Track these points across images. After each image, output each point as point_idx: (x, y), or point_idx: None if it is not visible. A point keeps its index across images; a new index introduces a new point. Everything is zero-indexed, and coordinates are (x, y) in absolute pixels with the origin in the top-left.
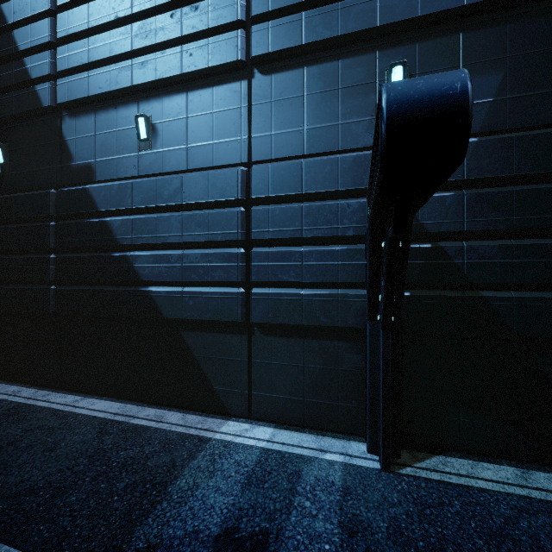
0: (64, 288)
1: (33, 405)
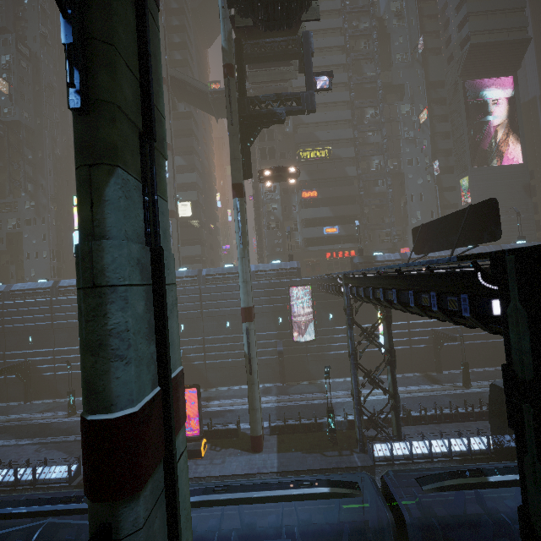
0: (466, 343)
1: (473, 371)
